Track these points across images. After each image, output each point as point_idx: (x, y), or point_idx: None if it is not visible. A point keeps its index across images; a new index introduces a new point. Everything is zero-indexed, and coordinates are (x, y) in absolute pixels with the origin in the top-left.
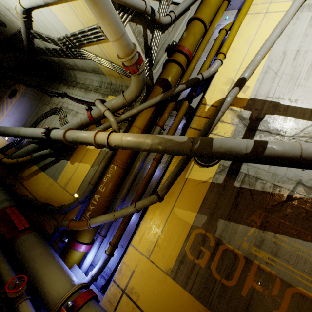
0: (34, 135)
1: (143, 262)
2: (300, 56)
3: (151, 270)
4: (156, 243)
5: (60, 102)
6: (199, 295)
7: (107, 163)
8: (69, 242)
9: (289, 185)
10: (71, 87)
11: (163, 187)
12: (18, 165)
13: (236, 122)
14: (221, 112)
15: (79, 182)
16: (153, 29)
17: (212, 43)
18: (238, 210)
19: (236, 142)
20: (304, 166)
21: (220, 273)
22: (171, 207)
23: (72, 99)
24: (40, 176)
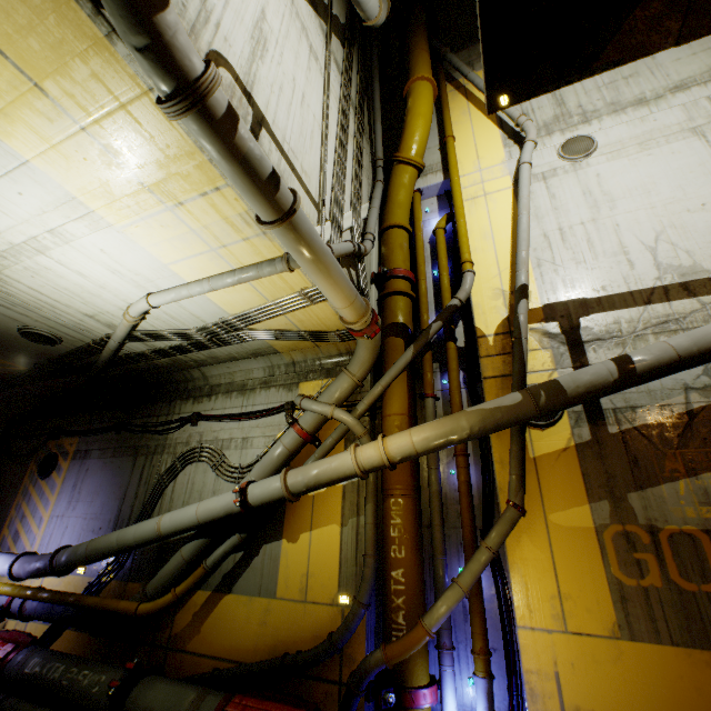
0: (206, 518)
1: (562, 645)
2: (567, 234)
3: (586, 651)
4: (560, 596)
5: (192, 436)
6: (689, 638)
7: (376, 502)
8: (399, 698)
9: (677, 396)
10: (203, 398)
11: (515, 489)
12: (178, 603)
13: (548, 344)
14: (524, 340)
15: (331, 569)
16: (354, 264)
17: (427, 248)
18: (641, 466)
19: (591, 371)
20: (689, 365)
21: (690, 578)
22: (543, 518)
23: (222, 418)
24: (226, 608)
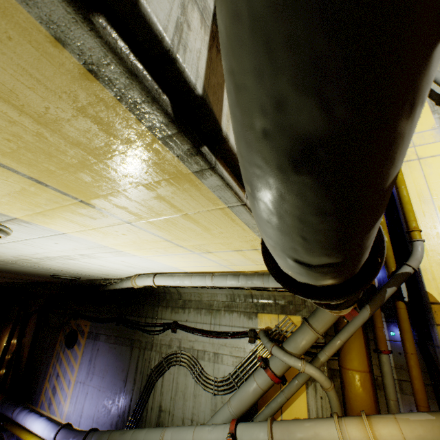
0: None
1: None
2: None
3: None
4: None
5: (172, 340)
6: None
7: None
8: None
9: None
10: (179, 310)
11: None
12: None
13: None
14: None
15: None
16: None
17: None
18: None
19: None
20: None
21: None
22: None
23: (195, 332)
24: None
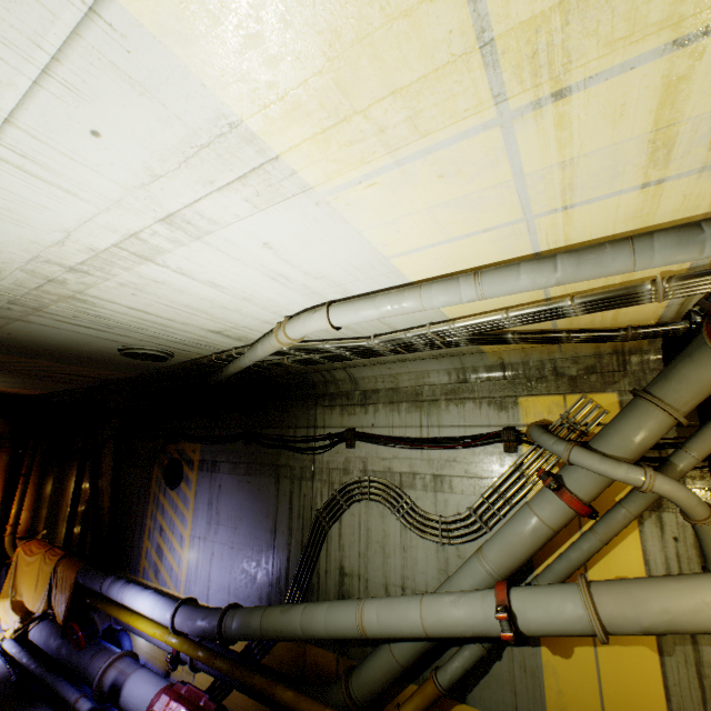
0: (439, 634)
1: None
2: None
3: None
4: None
5: (349, 461)
6: None
7: None
8: None
9: None
10: (355, 409)
11: None
12: None
13: None
14: None
15: None
16: None
17: None
18: None
19: None
20: None
21: None
22: None
23: (393, 442)
24: None
